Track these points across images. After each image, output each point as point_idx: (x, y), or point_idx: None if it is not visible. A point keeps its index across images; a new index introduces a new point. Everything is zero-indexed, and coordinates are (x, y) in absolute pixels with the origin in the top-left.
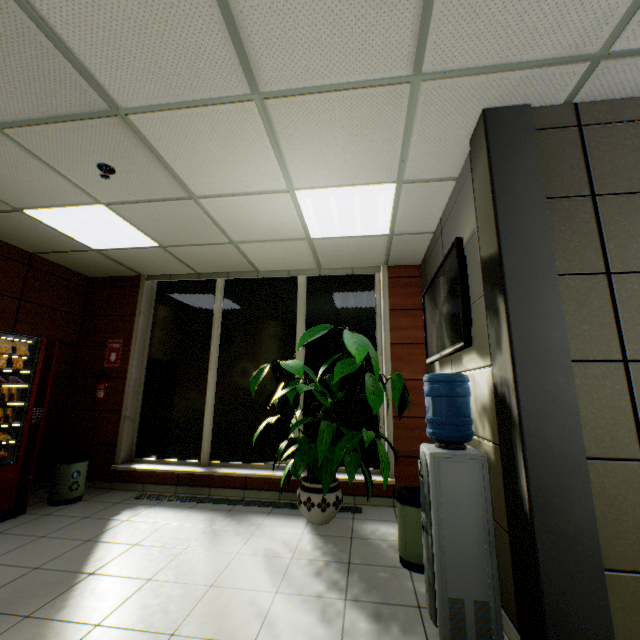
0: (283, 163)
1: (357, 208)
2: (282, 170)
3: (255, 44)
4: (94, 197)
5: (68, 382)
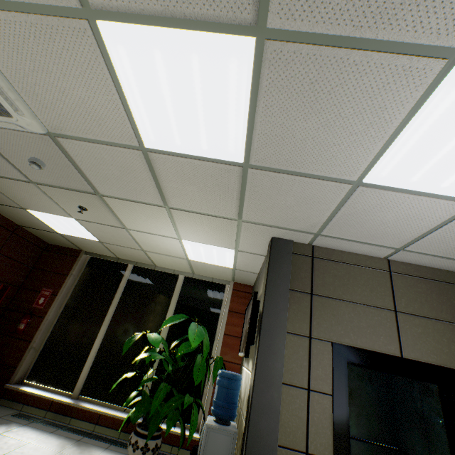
0: (177, 228)
1: (215, 254)
2: (176, 231)
3: (168, 194)
4: (71, 214)
5: (2, 311)
